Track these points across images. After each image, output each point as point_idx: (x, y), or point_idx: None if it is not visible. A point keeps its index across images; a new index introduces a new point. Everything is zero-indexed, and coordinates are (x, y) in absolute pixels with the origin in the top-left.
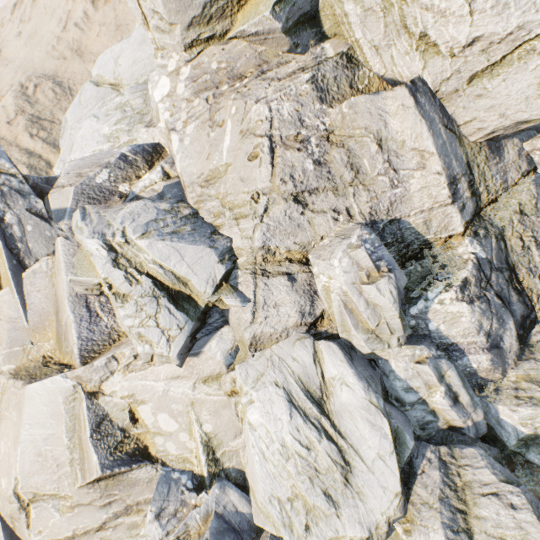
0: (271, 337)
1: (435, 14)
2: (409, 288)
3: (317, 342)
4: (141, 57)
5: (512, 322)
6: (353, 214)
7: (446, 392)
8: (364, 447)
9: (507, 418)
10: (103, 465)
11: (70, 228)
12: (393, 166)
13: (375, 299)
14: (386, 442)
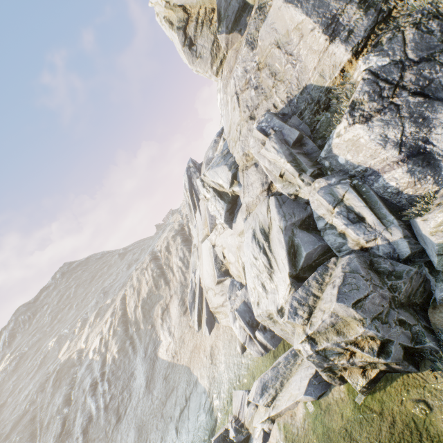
0: (253, 203)
1: None
2: (324, 136)
3: (269, 199)
4: None
5: None
6: (277, 105)
7: (342, 213)
8: (278, 257)
9: (424, 232)
10: (217, 276)
11: None
12: (289, 53)
13: (269, 156)
14: (283, 251)
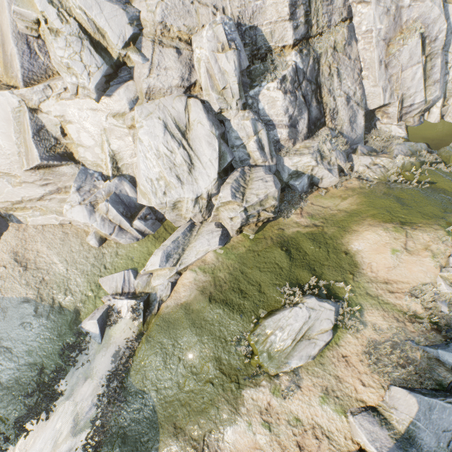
0: (160, 91)
1: None
2: (253, 80)
3: (189, 99)
4: None
5: (307, 115)
6: (227, 14)
7: (257, 141)
8: (203, 156)
9: (286, 164)
10: (42, 157)
11: None
12: None
13: (225, 65)
14: (215, 153)
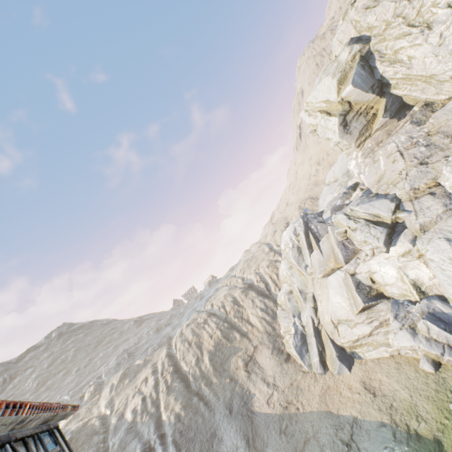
0: (430, 222)
1: (449, 71)
2: None
3: None
4: (342, 165)
5: None
6: None
7: None
8: None
9: None
10: (363, 301)
11: (331, 222)
12: None
13: None
14: None
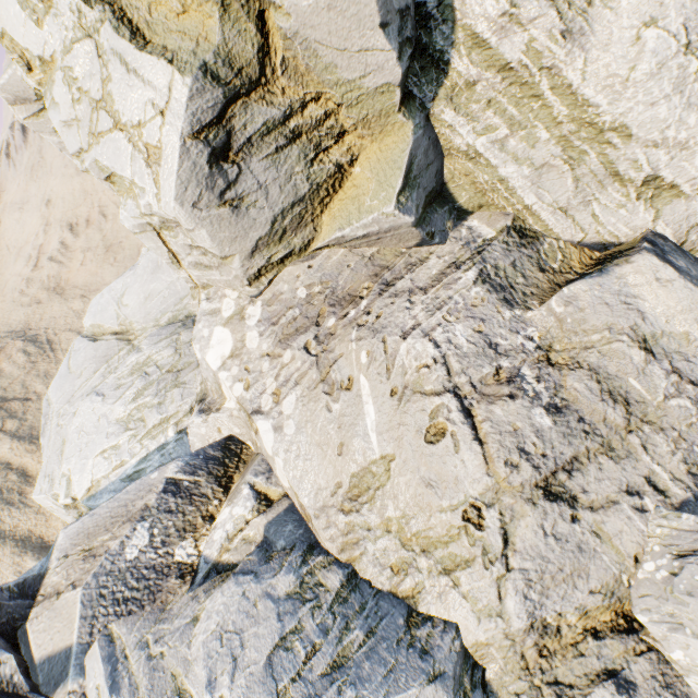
0: None
1: (670, 149)
2: None
3: None
4: (157, 289)
5: None
6: (664, 486)
7: None
8: None
9: None
10: None
11: None
12: (687, 377)
13: None
14: None
